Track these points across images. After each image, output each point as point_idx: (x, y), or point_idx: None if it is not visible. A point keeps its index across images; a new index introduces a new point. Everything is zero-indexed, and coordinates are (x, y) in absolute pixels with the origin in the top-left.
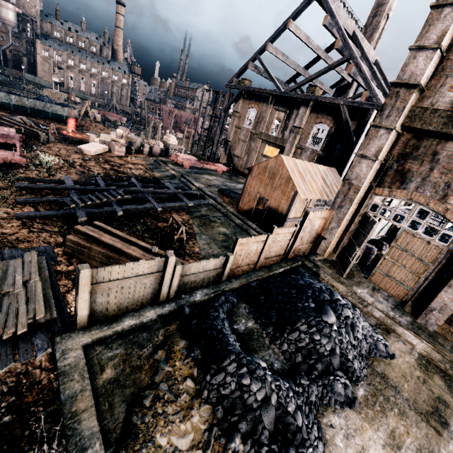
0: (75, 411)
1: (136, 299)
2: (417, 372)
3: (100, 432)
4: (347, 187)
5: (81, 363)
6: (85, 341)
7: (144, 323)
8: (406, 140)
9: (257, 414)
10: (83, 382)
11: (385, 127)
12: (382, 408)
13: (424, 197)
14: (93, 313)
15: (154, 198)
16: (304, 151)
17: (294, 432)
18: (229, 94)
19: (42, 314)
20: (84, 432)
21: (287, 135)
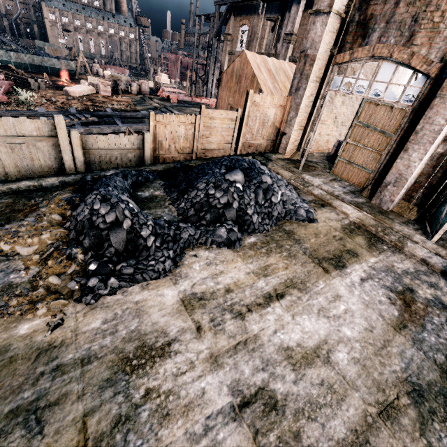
0: None
1: (39, 168)
2: (336, 233)
3: None
4: (303, 62)
5: None
6: None
7: (44, 187)
8: None
9: (104, 234)
10: None
11: None
12: (269, 251)
13: (387, 47)
14: None
15: (125, 123)
16: None
17: (141, 250)
18: (219, 14)
19: None
20: None
21: (280, 48)
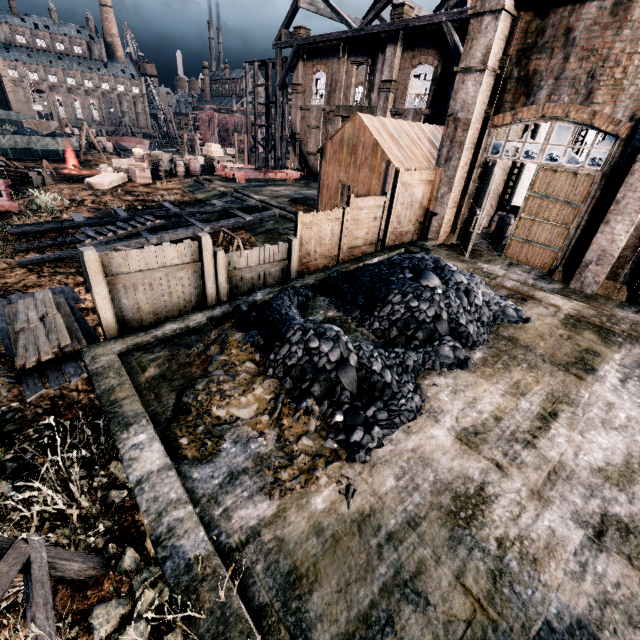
0: (114, 400)
1: (177, 304)
2: (560, 331)
3: (146, 414)
4: (453, 127)
5: (116, 365)
6: (118, 348)
7: (191, 327)
8: (526, 25)
9: (333, 376)
10: (120, 378)
11: (490, 10)
12: (505, 365)
13: (561, 107)
14: (122, 320)
15: (199, 221)
16: (404, 117)
17: (382, 388)
18: (281, 59)
19: (67, 341)
20: (127, 413)
21: (376, 99)
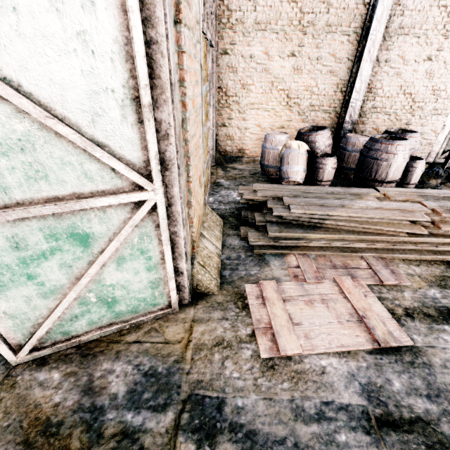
0: None
1: None
2: None
3: None
4: None
5: None
6: None
7: None
8: None
9: None
10: None
11: None
12: None
13: None
14: None
15: None
16: None
17: None
18: None
19: None
20: None
21: None
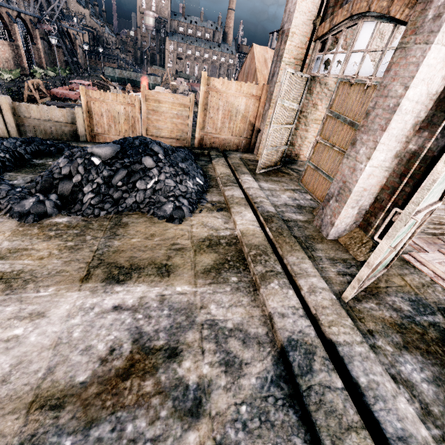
0: None
1: None
2: (184, 241)
3: None
4: (280, 40)
5: None
6: None
7: None
8: None
9: None
10: None
11: None
12: (57, 235)
13: None
14: None
15: None
16: None
17: None
18: None
19: None
20: None
21: None
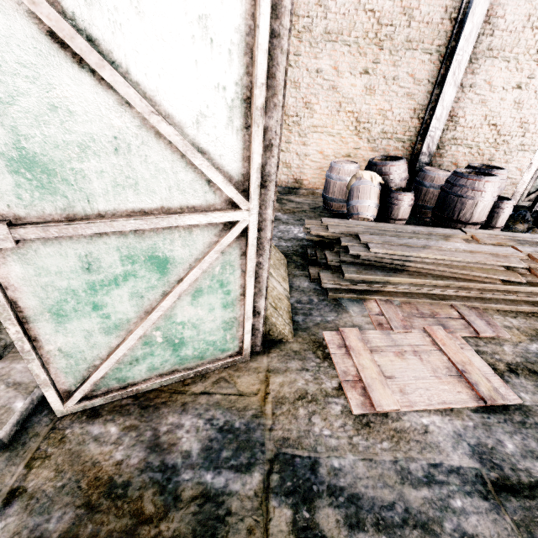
0: None
1: None
2: None
3: None
4: None
5: None
6: None
7: None
8: None
9: None
10: None
11: None
12: None
13: None
14: None
15: None
16: None
17: None
18: None
19: None
20: None
21: None
